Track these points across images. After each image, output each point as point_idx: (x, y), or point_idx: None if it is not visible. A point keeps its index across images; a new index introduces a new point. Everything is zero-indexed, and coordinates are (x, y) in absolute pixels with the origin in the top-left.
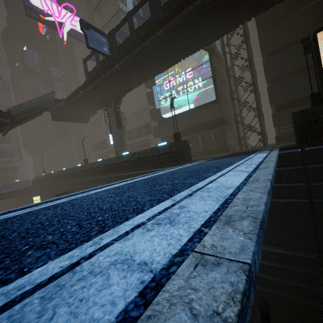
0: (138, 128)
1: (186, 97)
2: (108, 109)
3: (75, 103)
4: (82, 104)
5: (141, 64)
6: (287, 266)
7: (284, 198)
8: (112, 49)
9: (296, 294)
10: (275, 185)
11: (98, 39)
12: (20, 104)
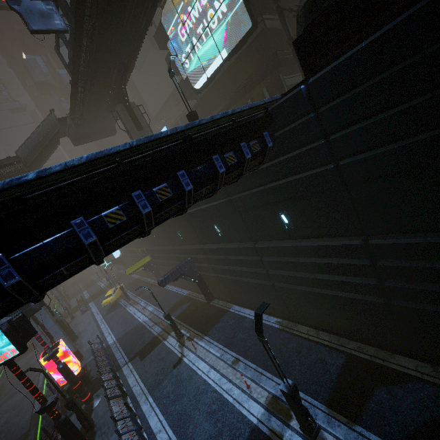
0: (183, 116)
1: (213, 41)
2: (116, 108)
3: (81, 115)
4: (90, 113)
5: (111, 22)
6: (332, 260)
7: (307, 171)
8: (68, 16)
9: (349, 291)
10: (290, 155)
11: (40, 10)
12: (25, 141)
